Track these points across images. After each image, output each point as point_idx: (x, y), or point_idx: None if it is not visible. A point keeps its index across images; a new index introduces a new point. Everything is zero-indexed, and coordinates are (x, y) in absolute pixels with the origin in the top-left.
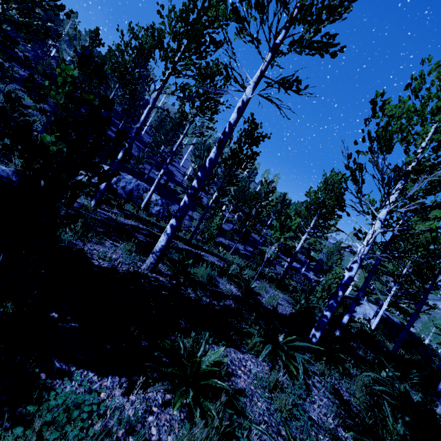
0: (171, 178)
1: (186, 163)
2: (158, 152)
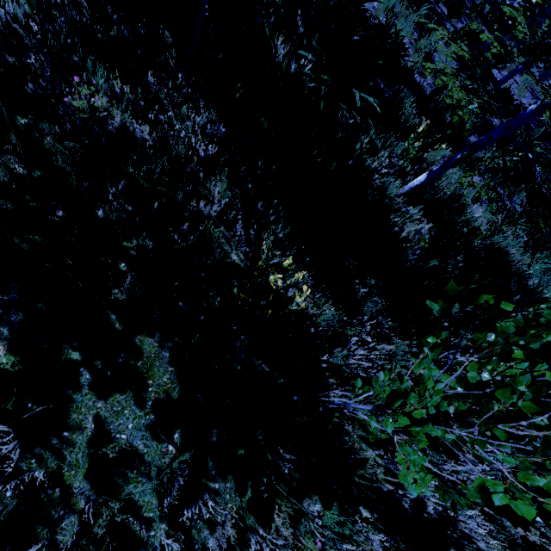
0: None
1: None
2: None
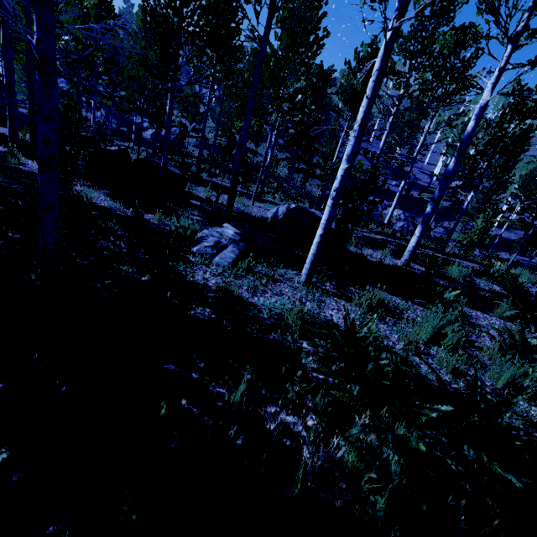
0: (412, 184)
1: (433, 158)
2: (392, 158)
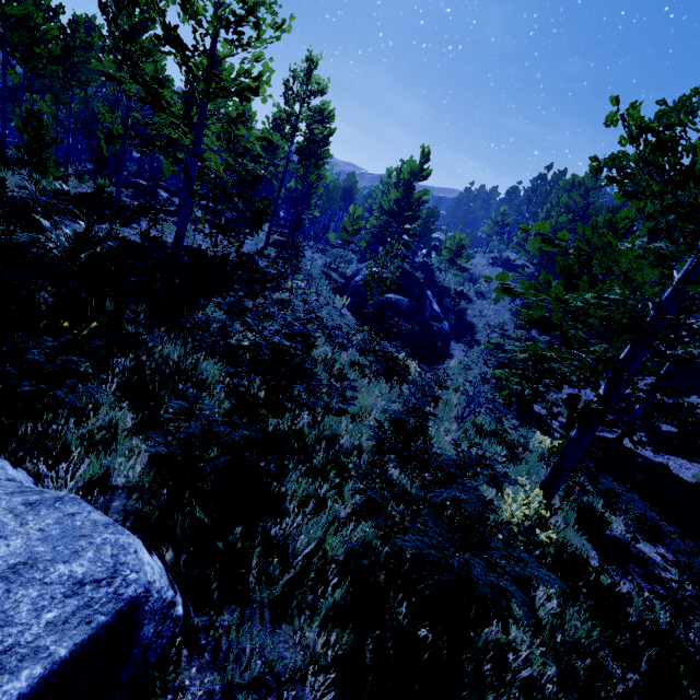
0: None
1: None
2: None
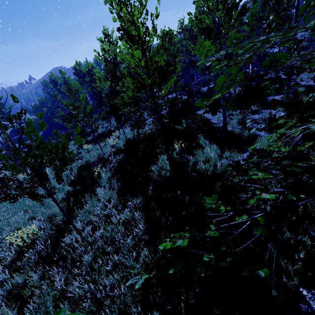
0: None
1: None
2: None
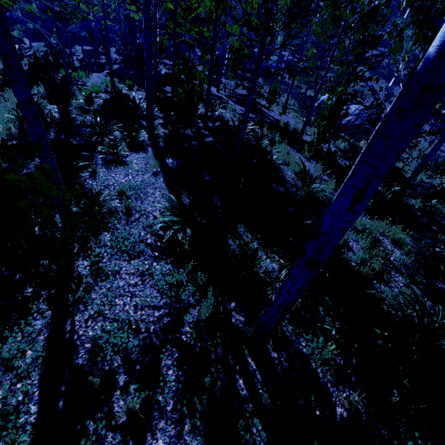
0: None
1: None
2: None
